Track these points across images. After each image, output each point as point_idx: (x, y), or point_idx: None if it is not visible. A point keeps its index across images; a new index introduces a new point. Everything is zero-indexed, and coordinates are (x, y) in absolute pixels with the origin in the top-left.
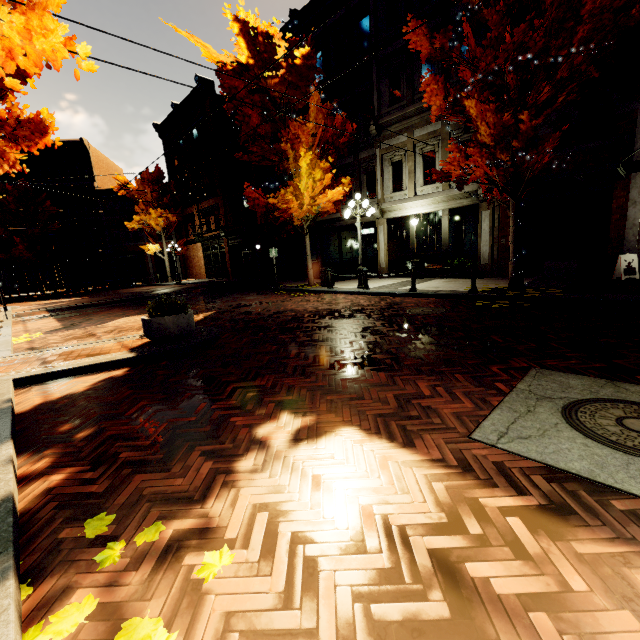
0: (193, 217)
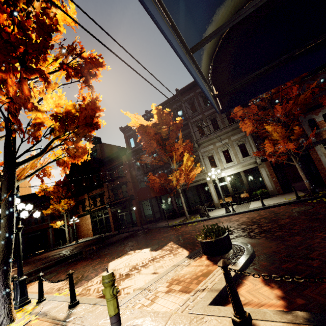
0: (84, 201)
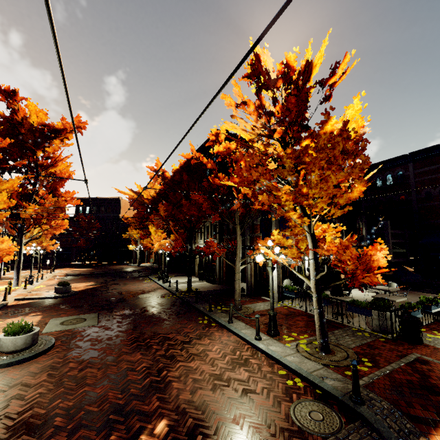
0: None
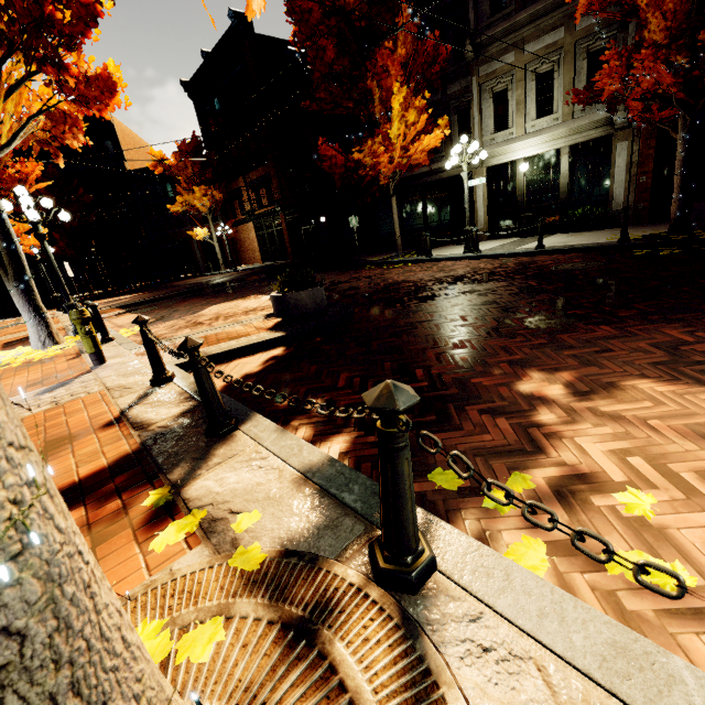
0: (240, 192)
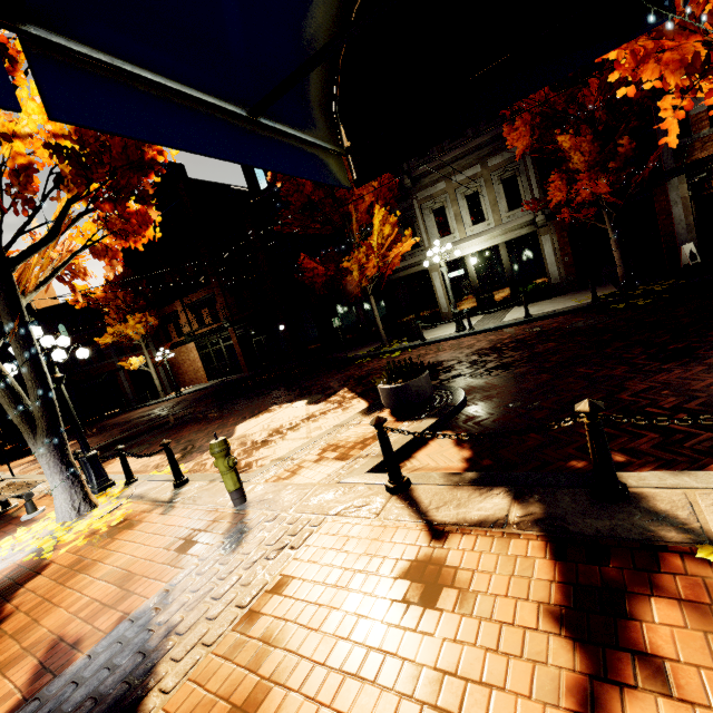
0: (176, 315)
